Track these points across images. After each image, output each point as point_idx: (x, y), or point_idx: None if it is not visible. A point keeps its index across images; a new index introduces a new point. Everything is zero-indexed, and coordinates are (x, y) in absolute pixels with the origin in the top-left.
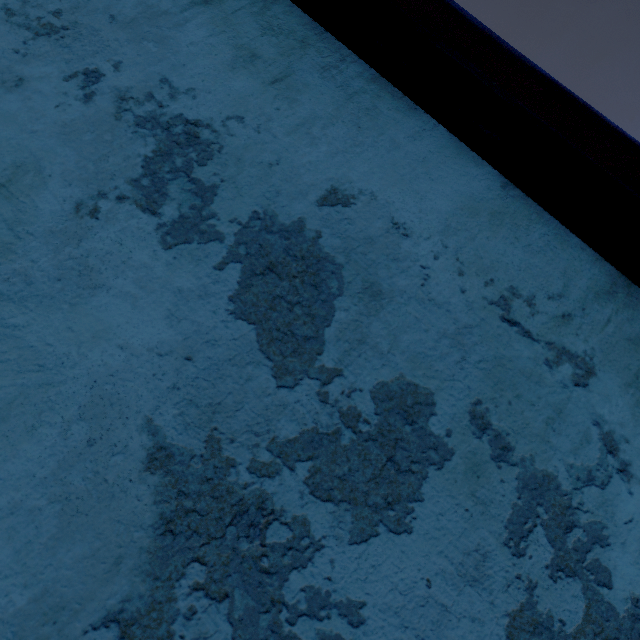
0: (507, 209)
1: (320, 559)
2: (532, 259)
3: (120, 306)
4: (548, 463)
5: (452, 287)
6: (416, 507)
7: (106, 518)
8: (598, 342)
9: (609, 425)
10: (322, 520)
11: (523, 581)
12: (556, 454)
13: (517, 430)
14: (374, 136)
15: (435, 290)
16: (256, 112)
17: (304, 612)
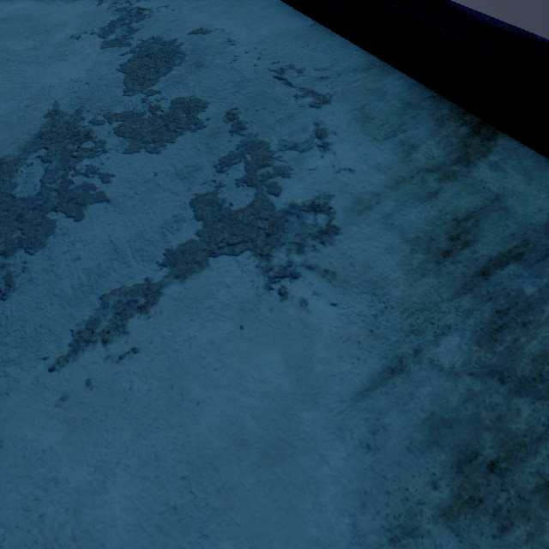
0: (309, 34)
1: (103, 156)
2: (314, 54)
3: (69, 66)
4: (267, 137)
5: (249, 64)
6: (169, 145)
7: (18, 130)
8: (342, 90)
9: (326, 126)
10: (114, 143)
11: (216, 183)
12: (276, 134)
13: (255, 122)
14: (239, 9)
15: (237, 65)
16: (177, 4)
17: (82, 173)
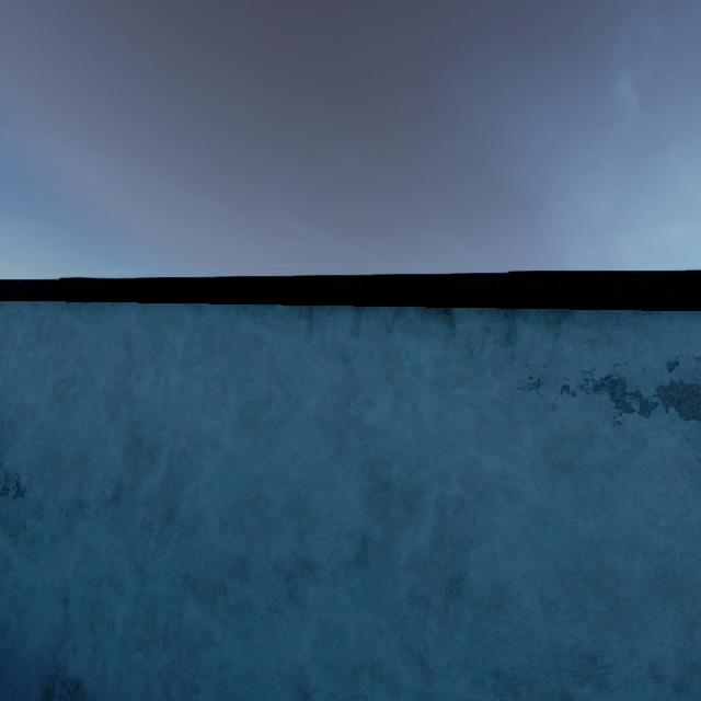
0: None
1: None
2: None
3: (656, 440)
4: None
5: None
6: None
7: None
8: None
9: None
10: None
11: None
12: None
13: None
14: (658, 335)
15: None
16: (617, 359)
17: None
